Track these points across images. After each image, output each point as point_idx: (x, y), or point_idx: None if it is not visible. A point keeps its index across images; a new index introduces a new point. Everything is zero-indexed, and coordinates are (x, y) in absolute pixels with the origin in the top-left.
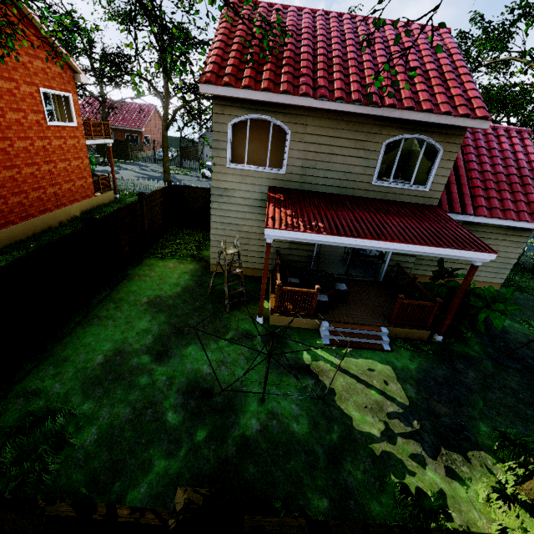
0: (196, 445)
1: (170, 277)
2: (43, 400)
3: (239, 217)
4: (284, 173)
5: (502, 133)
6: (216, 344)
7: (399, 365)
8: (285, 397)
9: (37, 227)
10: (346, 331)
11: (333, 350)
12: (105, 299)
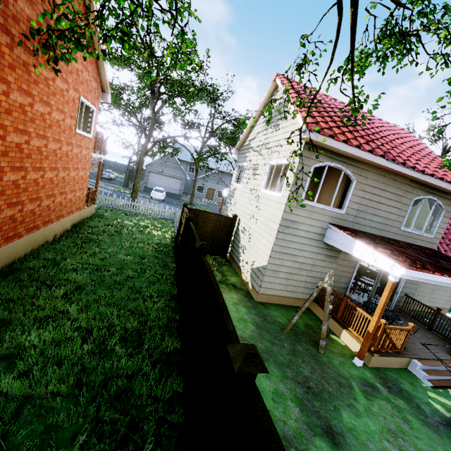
0: None
1: (229, 310)
2: None
3: (298, 248)
4: (343, 213)
5: None
6: (358, 403)
7: None
8: None
9: (36, 241)
10: (433, 369)
11: (444, 394)
12: None
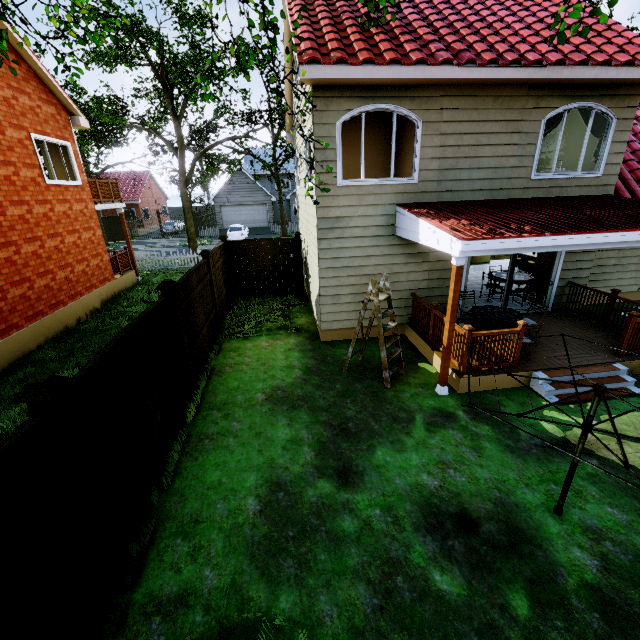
0: (530, 629)
1: (274, 359)
2: (200, 611)
3: (358, 255)
4: (415, 182)
5: None
6: (411, 437)
7: None
8: (583, 497)
9: (49, 329)
10: (571, 379)
11: (575, 410)
12: (201, 407)
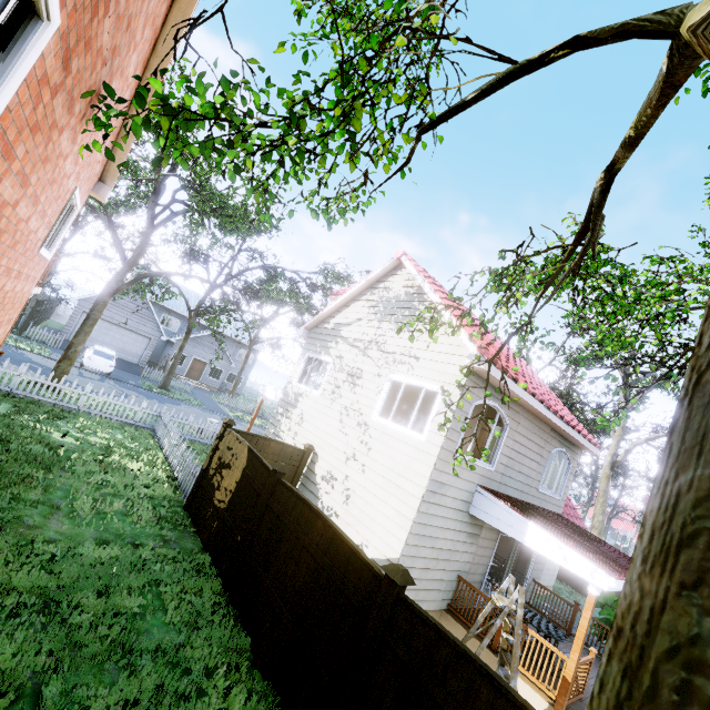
0: None
1: None
2: None
3: (441, 526)
4: (493, 470)
5: None
6: None
7: None
8: None
9: None
10: None
11: None
12: None
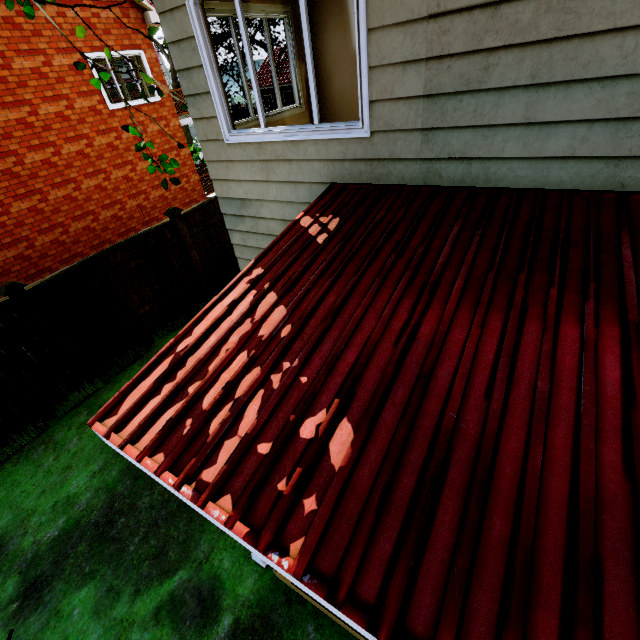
0: None
1: None
2: None
3: None
4: (364, 133)
5: None
6: (130, 602)
7: None
8: None
9: None
10: None
11: None
12: (87, 399)
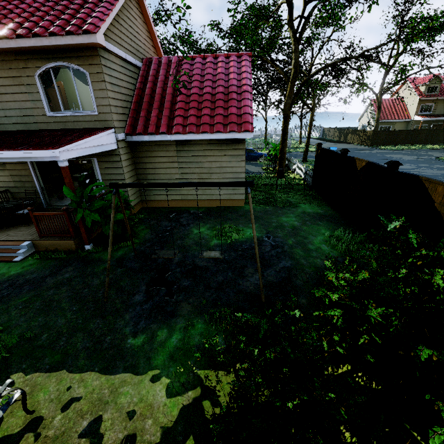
0: None
1: None
2: None
3: None
4: None
5: (221, 59)
6: None
7: (0, 272)
8: None
9: None
10: None
11: None
12: None
